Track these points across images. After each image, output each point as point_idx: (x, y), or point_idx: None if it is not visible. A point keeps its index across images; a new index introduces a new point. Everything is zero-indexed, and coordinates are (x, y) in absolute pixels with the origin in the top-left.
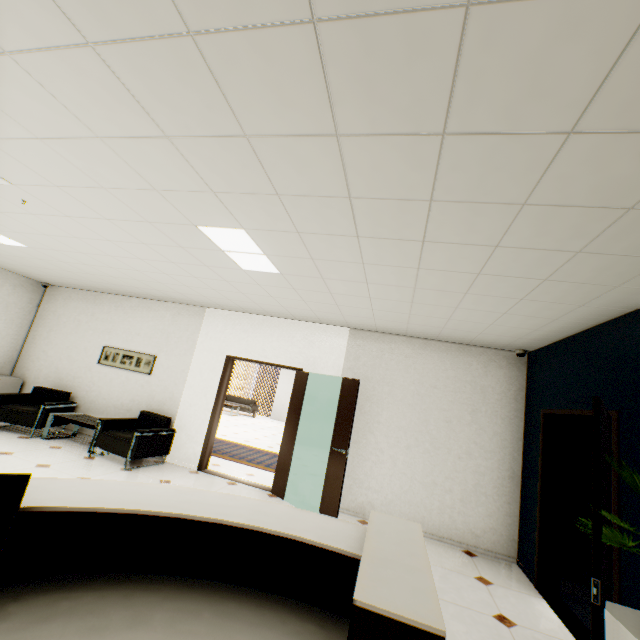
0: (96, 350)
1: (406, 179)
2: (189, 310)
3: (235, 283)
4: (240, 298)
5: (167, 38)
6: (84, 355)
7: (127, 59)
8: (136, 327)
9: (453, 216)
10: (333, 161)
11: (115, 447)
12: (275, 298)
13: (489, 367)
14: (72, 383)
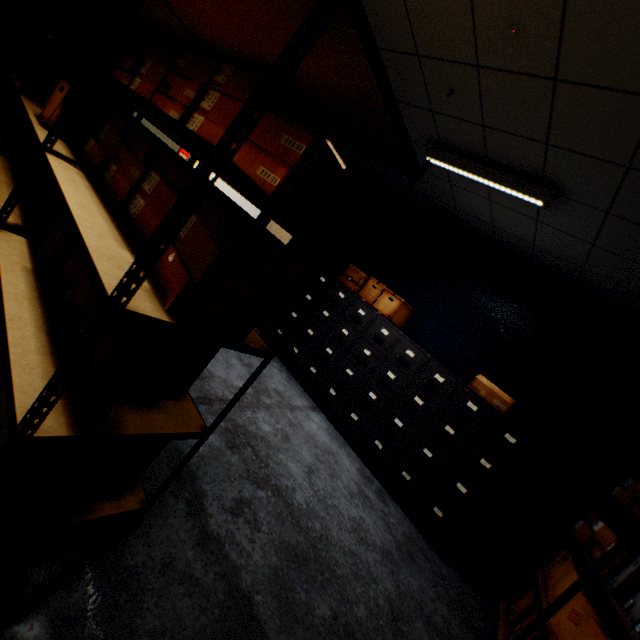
0: None
1: None
2: None
3: None
4: None
5: None
6: None
7: None
8: None
9: None
10: None
11: None
12: None
13: None
14: None
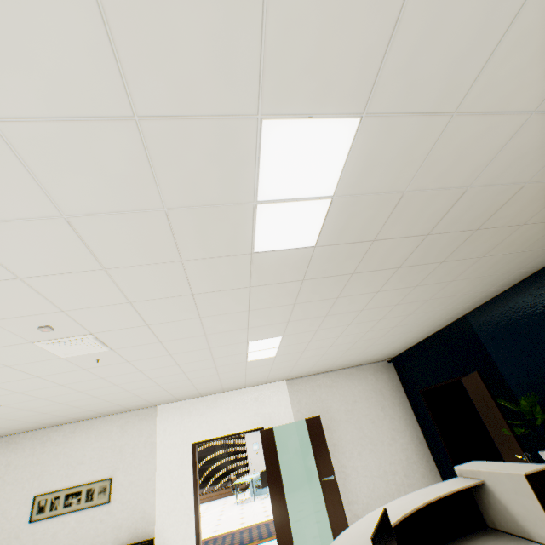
0: (22, 507)
1: (392, 300)
2: (138, 414)
3: (224, 373)
4: (211, 385)
5: (341, 275)
6: (2, 522)
7: (314, 282)
8: (76, 456)
9: (400, 308)
10: (368, 299)
11: None
12: (247, 375)
13: (377, 375)
14: None
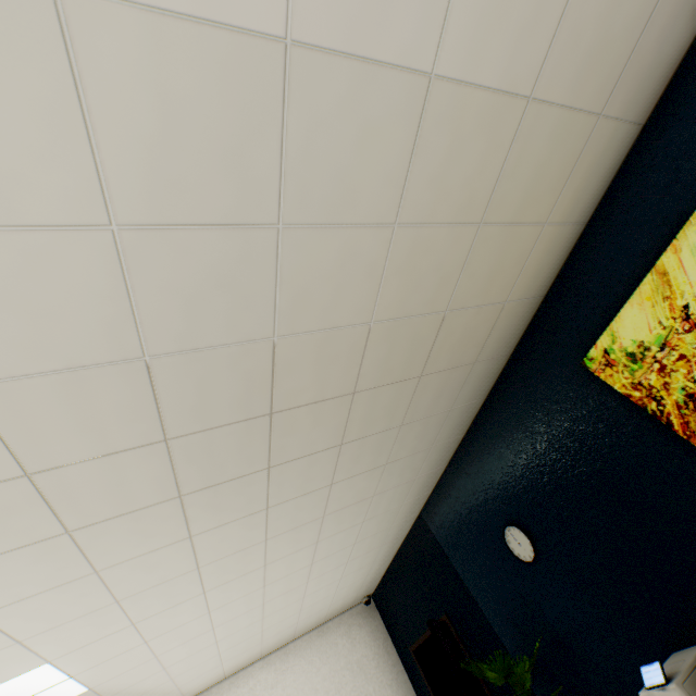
0: None
1: (246, 536)
2: None
3: None
4: None
5: (39, 542)
6: None
7: None
8: None
9: (284, 540)
10: (185, 551)
11: None
12: None
13: (352, 633)
14: None
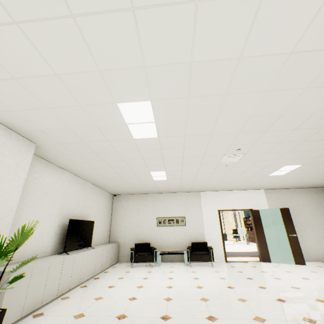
0: (152, 220)
1: None
2: (192, 194)
3: (249, 180)
4: (234, 185)
5: None
6: (147, 224)
7: None
8: (169, 206)
9: None
10: None
11: (202, 258)
12: (254, 183)
13: (318, 194)
14: (145, 238)
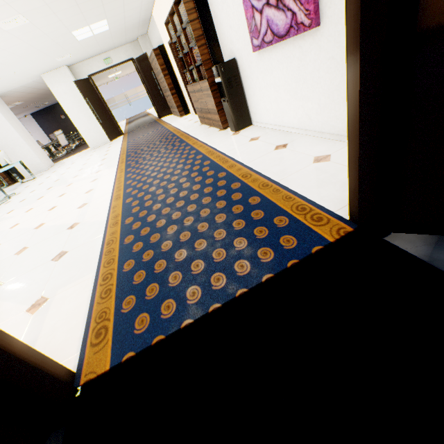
0: None
1: None
2: None
3: None
4: None
5: None
6: None
7: None
8: None
9: None
10: None
11: None
12: None
13: None
14: None
